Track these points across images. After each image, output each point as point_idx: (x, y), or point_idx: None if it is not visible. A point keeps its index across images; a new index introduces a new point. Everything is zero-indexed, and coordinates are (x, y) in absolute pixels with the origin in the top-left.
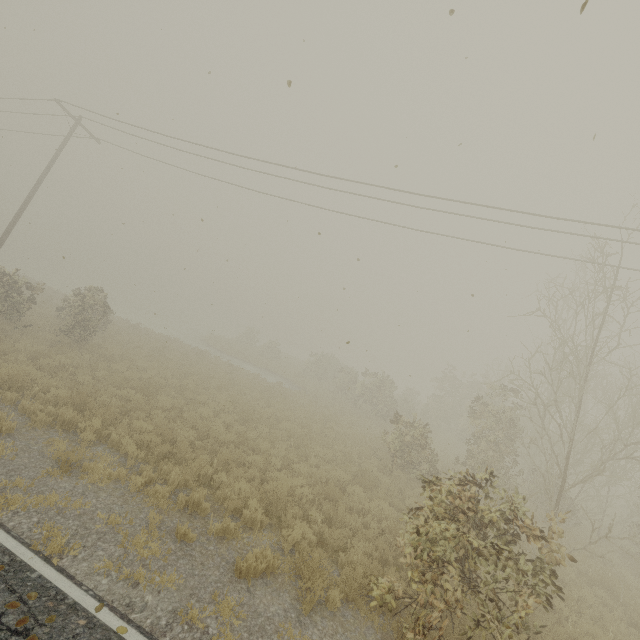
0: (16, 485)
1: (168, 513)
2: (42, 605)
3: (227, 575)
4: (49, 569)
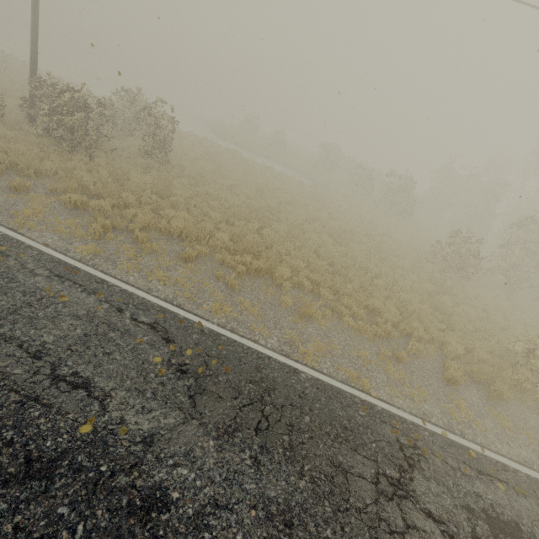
0: (292, 337)
1: (375, 341)
2: (403, 427)
3: (439, 381)
4: (379, 402)
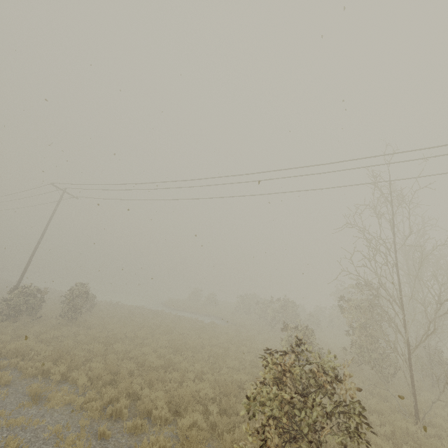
0: (0, 415)
1: (98, 421)
2: None
3: None
4: None
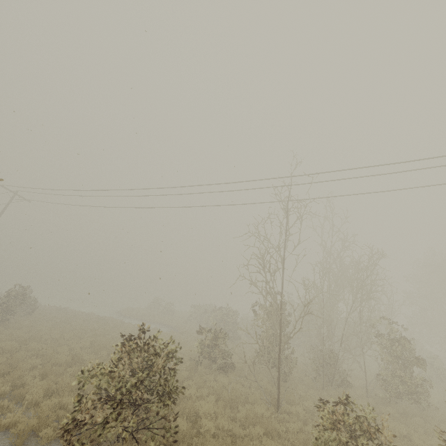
0: None
1: None
2: None
3: None
4: None
